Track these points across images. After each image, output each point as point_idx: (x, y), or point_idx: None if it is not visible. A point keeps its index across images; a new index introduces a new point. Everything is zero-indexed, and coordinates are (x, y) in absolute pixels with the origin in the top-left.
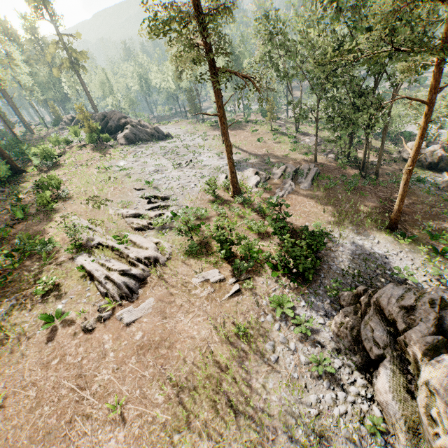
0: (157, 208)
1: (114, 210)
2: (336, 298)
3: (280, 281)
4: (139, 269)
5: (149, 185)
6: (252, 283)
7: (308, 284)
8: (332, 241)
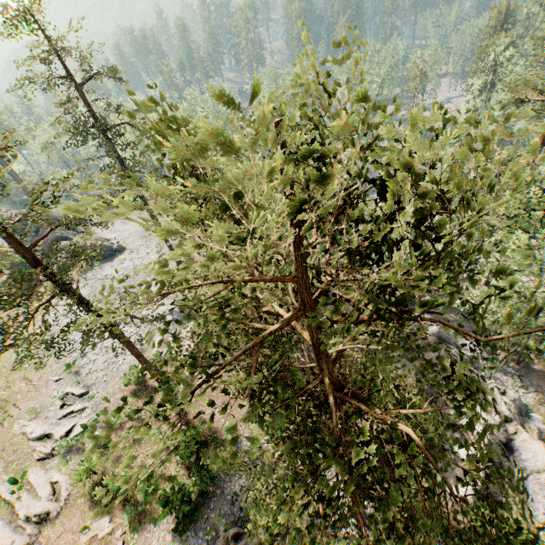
0: (70, 414)
1: (20, 426)
2: (214, 538)
3: (166, 526)
4: (26, 533)
5: (69, 370)
6: (136, 535)
7: (191, 526)
8: (239, 447)
